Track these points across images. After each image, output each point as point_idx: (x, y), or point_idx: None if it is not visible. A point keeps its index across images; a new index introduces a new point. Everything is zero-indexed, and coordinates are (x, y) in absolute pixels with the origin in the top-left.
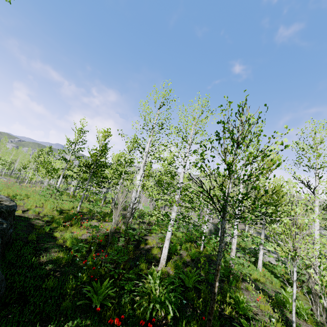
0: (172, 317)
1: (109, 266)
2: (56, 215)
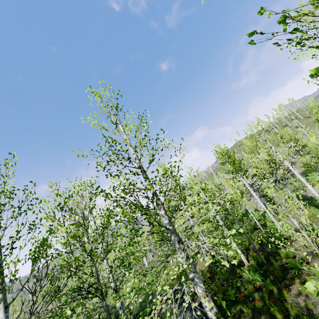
0: (263, 281)
1: (224, 283)
2: (171, 281)
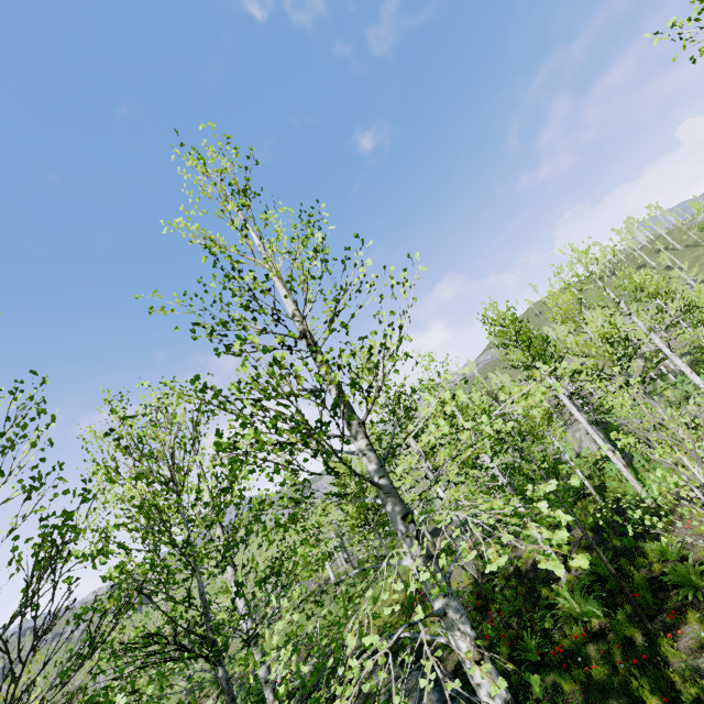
0: (608, 617)
1: (513, 621)
2: (389, 618)
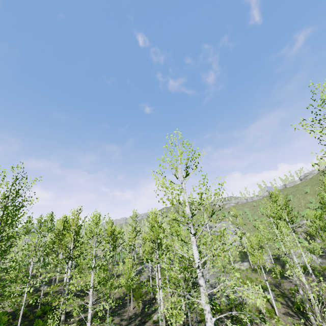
0: None
1: None
2: None
